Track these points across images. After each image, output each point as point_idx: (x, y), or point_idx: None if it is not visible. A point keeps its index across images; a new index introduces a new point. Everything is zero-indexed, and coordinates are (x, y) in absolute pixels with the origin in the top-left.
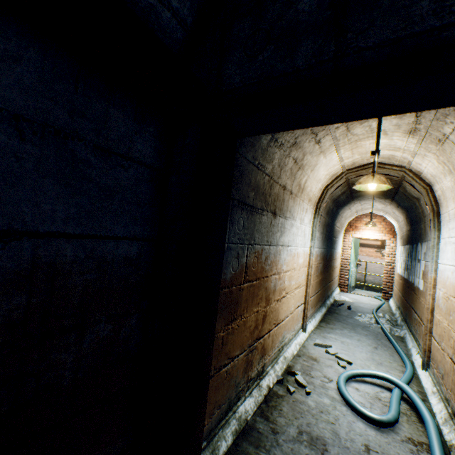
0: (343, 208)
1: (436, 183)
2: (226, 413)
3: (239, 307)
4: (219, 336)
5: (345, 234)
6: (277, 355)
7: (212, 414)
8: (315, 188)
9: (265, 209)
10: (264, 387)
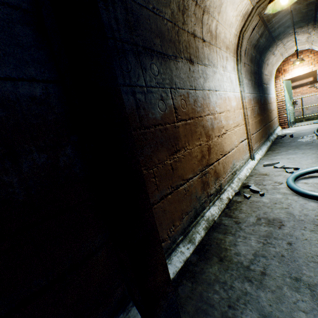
0: (267, 54)
1: None
2: (195, 218)
3: (180, 141)
4: (167, 164)
5: (275, 81)
6: (232, 178)
7: (181, 218)
8: (229, 35)
9: (178, 56)
10: (225, 199)
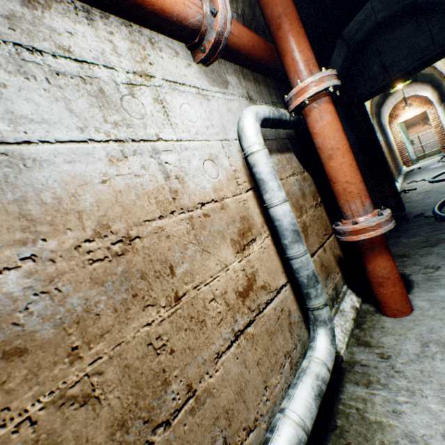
0: (382, 107)
1: (435, 65)
2: None
3: None
4: None
5: (389, 125)
6: None
7: None
8: (367, 105)
9: None
10: None
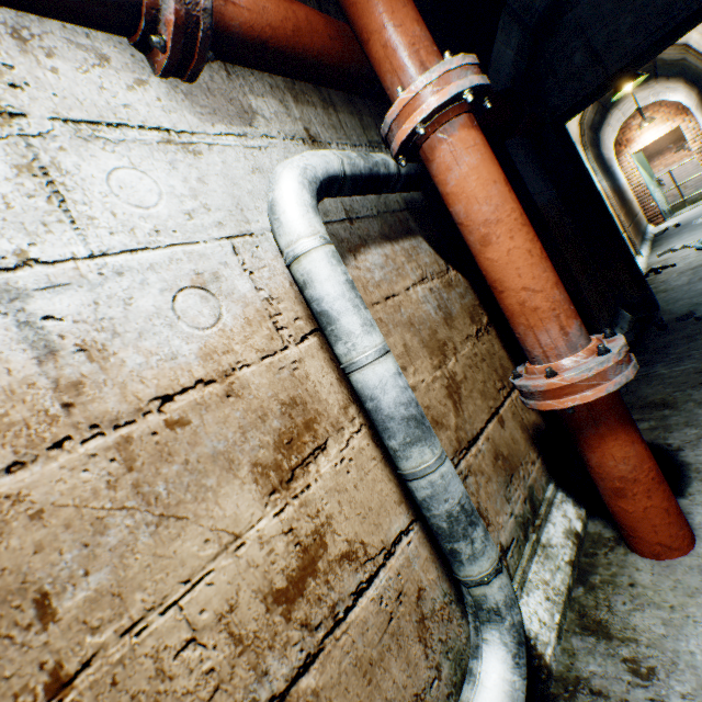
0: (601, 130)
1: (688, 41)
2: None
3: None
4: None
5: (618, 159)
6: None
7: None
8: (573, 129)
9: None
10: None
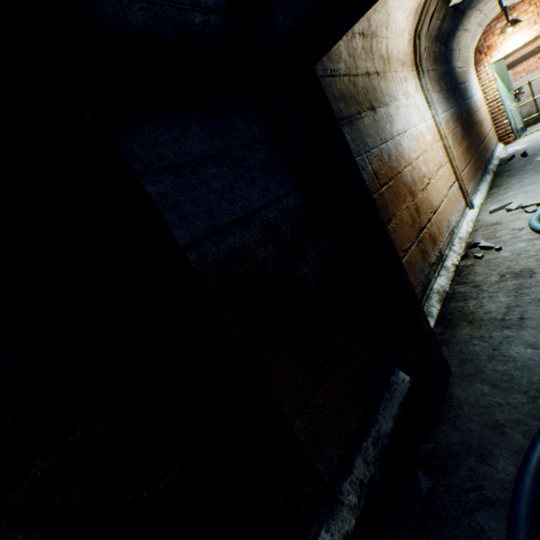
0: (455, 37)
1: None
2: (424, 292)
3: (388, 210)
4: None
5: (476, 69)
6: (450, 240)
7: None
8: (402, 45)
9: (361, 111)
10: (450, 266)
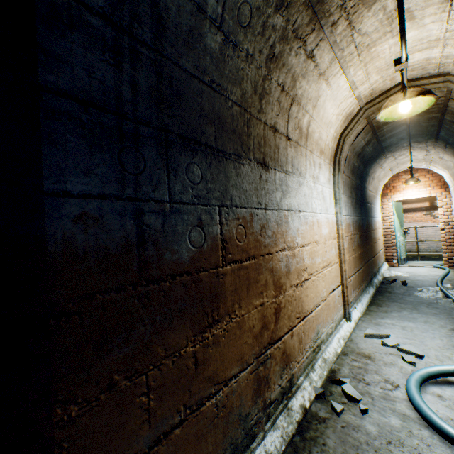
0: (373, 166)
1: None
2: None
3: (223, 302)
4: (185, 354)
5: (382, 199)
6: (312, 359)
7: None
8: (326, 136)
9: (244, 156)
10: (296, 409)
